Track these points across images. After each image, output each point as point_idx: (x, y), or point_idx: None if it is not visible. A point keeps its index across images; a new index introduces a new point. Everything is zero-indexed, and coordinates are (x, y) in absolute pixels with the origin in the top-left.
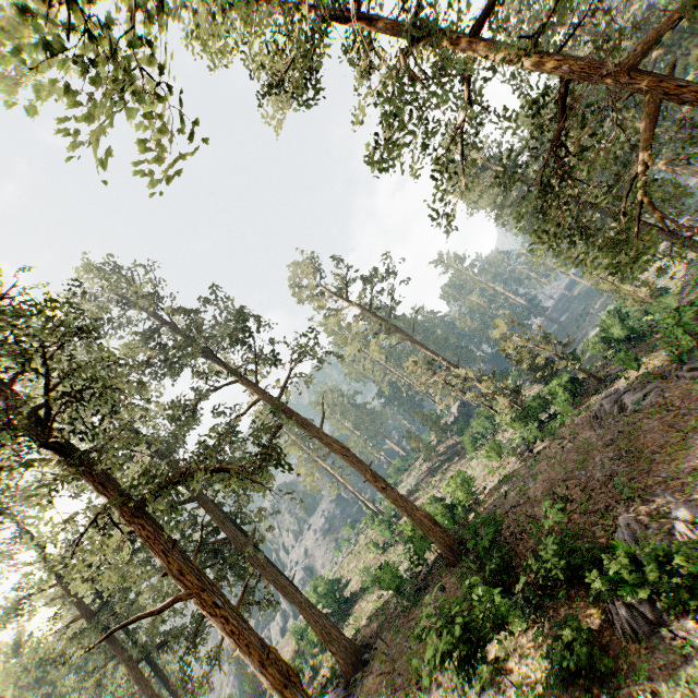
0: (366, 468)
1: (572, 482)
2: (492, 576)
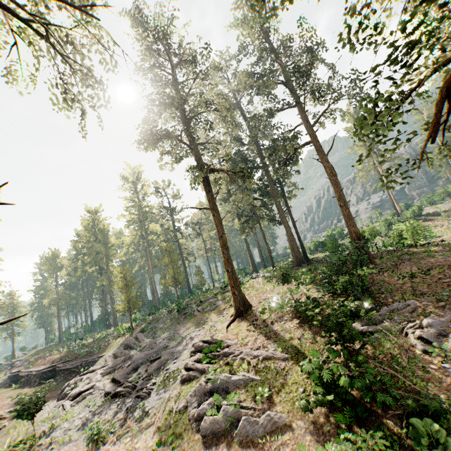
0: (337, 191)
1: (447, 272)
2: (326, 271)
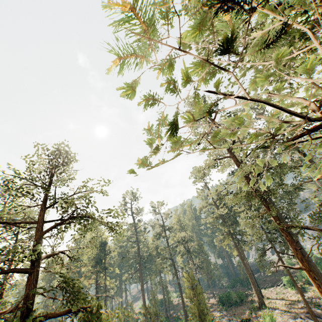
0: None
1: None
2: None
